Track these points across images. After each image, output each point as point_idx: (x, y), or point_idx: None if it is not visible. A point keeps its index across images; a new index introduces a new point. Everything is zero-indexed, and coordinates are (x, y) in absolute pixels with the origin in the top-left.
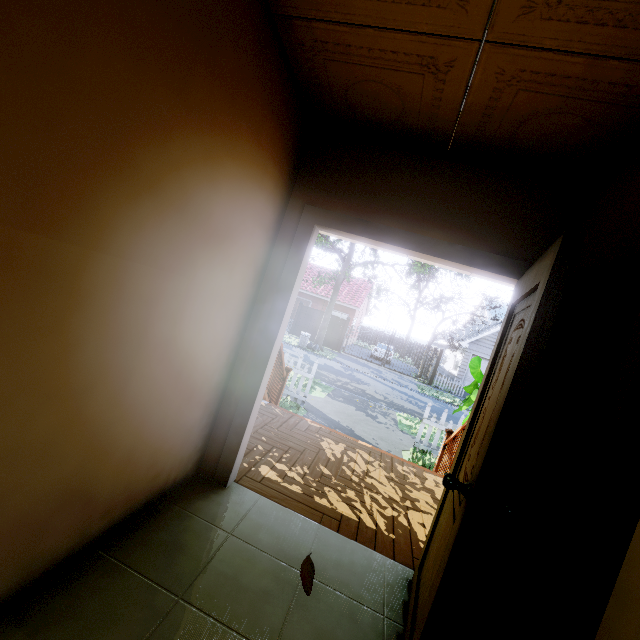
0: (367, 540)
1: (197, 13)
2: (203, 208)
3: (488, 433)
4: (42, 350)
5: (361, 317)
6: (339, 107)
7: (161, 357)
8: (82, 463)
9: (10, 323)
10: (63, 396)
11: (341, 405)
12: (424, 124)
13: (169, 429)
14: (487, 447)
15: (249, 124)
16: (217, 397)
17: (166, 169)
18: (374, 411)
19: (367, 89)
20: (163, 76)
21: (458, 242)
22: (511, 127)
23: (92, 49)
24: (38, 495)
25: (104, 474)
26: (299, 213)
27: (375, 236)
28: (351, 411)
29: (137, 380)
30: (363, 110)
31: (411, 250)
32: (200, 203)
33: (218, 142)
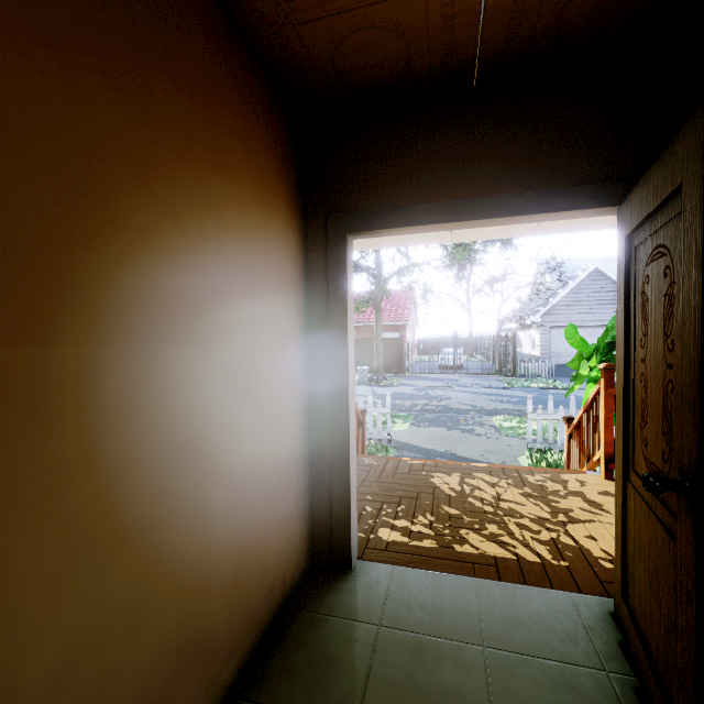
0: (538, 579)
1: (127, 3)
2: (217, 253)
3: (685, 403)
4: (85, 493)
5: (413, 330)
6: (329, 84)
7: (230, 448)
8: (183, 609)
9: (30, 474)
10: (132, 539)
11: (430, 430)
12: (438, 62)
13: (267, 527)
14: (697, 422)
15: (235, 136)
16: (305, 470)
17: (158, 215)
18: (467, 424)
19: (357, 44)
20: (113, 95)
21: (526, 189)
22: (552, 16)
23: (6, 74)
24: (145, 670)
25: (213, 610)
26: (324, 228)
27: (422, 220)
28: (443, 433)
29: (212, 485)
30: (359, 75)
31: (471, 220)
32: (212, 248)
33: (207, 166)
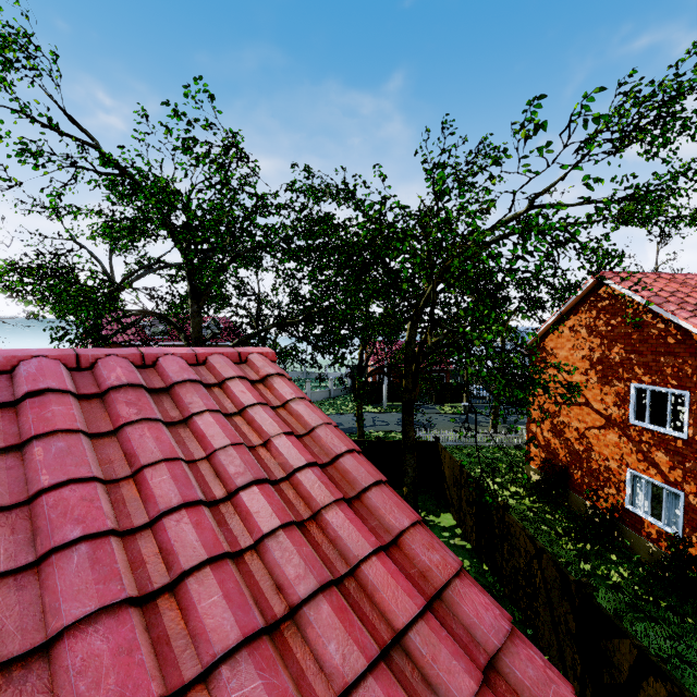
0: None
1: None
2: None
3: None
4: None
5: None
6: None
7: None
8: None
9: None
10: None
11: None
12: None
13: None
14: None
15: None
16: None
17: None
18: None
19: None
20: None
21: None
22: None
23: None
24: None
25: None
26: None
27: None
28: None
29: None
30: None
31: None
32: None
33: None
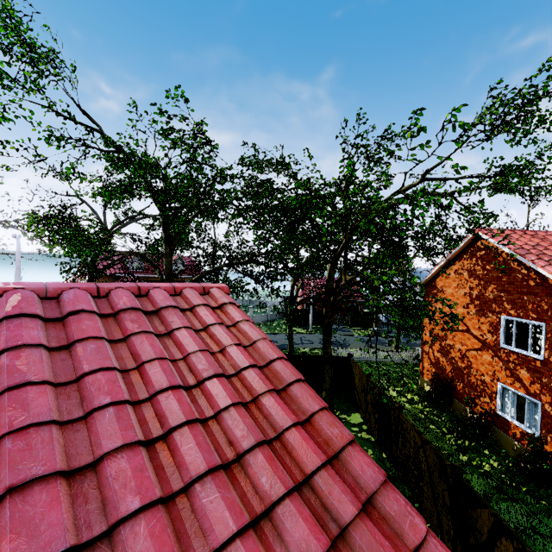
0: None
1: None
2: None
3: None
4: None
5: None
6: None
7: None
8: None
9: None
10: None
11: None
12: None
13: None
14: None
15: None
16: None
17: None
18: None
19: None
20: None
21: None
22: None
23: None
24: None
25: None
26: None
27: None
28: None
29: None
30: None
31: None
32: None
33: None
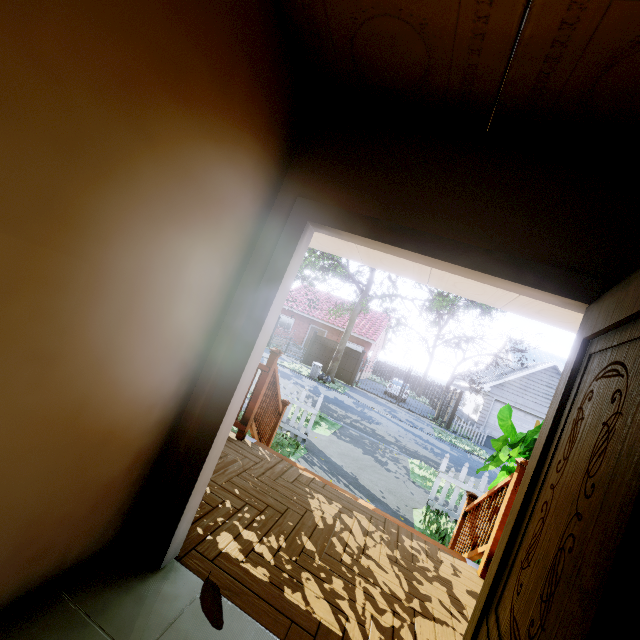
0: None
1: None
2: (119, 161)
3: (579, 588)
4: None
5: (377, 351)
6: (344, 69)
7: (35, 381)
8: None
9: None
10: None
11: (347, 446)
12: (456, 86)
13: (62, 488)
14: (585, 632)
15: (208, 60)
16: (160, 439)
17: (26, 69)
18: (384, 456)
19: (379, 32)
20: None
21: (499, 249)
22: (588, 78)
23: None
24: None
25: None
26: (289, 207)
27: (384, 238)
28: (357, 454)
29: None
30: (375, 70)
31: (432, 257)
32: (112, 151)
33: (147, 65)
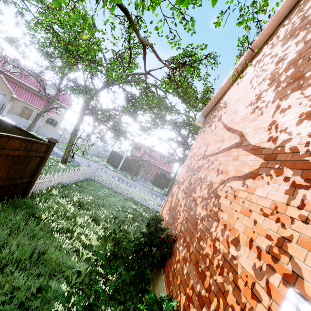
0: None
1: None
2: None
3: None
4: None
5: None
6: None
7: None
8: None
9: None
10: None
11: None
12: None
13: None
14: None
15: None
16: None
17: None
18: None
19: None
20: None
21: None
22: None
23: None
24: None
25: None
26: None
27: None
28: None
29: None
30: None
31: None
32: None
33: None
